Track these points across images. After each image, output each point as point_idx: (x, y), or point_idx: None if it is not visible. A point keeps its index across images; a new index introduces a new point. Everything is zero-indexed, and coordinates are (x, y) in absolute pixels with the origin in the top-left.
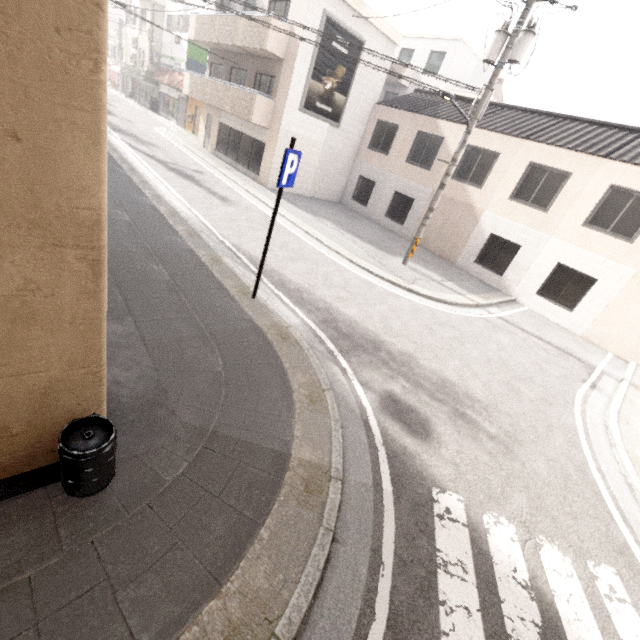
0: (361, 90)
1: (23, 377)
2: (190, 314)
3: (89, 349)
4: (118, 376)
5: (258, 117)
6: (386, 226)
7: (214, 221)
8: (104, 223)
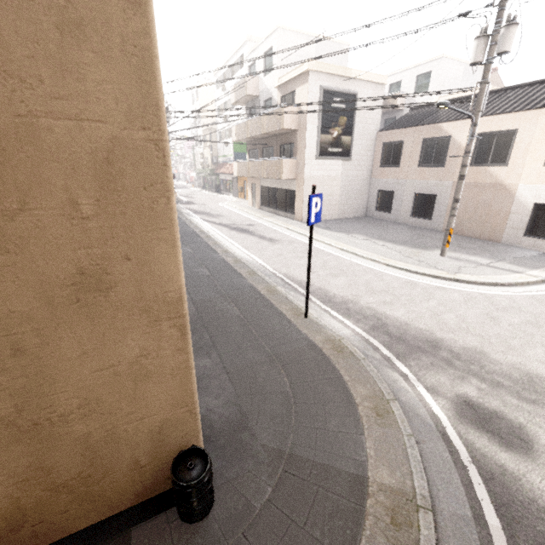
0: (362, 127)
1: (144, 420)
2: (257, 341)
3: (185, 392)
4: (210, 404)
5: (286, 174)
6: (414, 224)
7: (266, 259)
8: (184, 297)
